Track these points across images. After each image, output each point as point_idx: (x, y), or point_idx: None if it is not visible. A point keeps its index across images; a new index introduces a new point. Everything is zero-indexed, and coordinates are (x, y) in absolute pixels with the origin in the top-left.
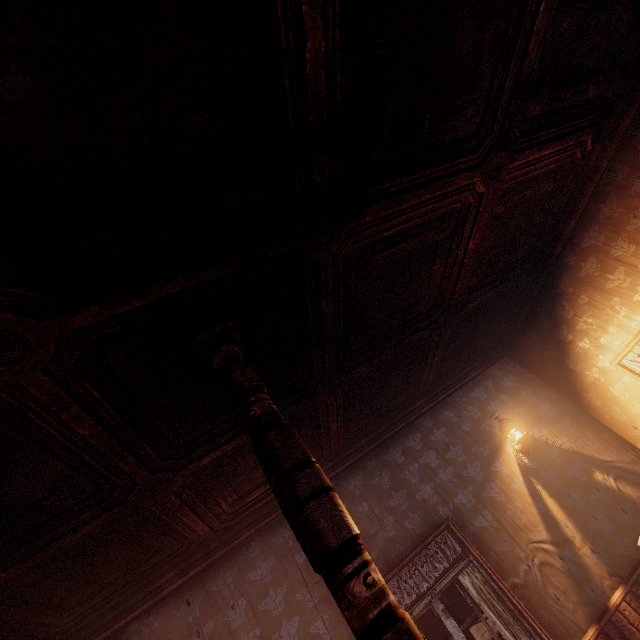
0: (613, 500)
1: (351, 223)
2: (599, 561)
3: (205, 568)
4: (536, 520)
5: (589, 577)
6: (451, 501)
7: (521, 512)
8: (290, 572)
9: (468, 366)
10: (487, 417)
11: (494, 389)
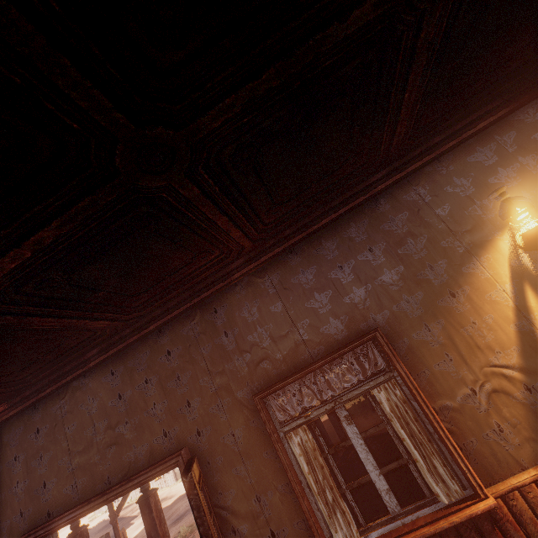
0: None
1: None
2: None
3: (122, 349)
4: (509, 341)
5: None
6: (388, 308)
7: (489, 329)
8: (195, 361)
9: (478, 109)
10: (484, 195)
11: (514, 147)
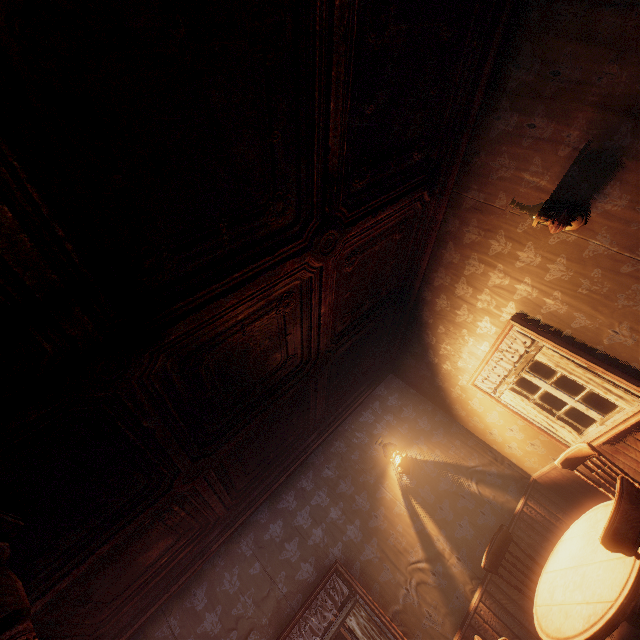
0: (475, 504)
1: (146, 353)
2: (463, 568)
3: None
4: (414, 540)
5: (455, 586)
6: (340, 540)
7: (402, 535)
8: None
9: (357, 390)
10: (374, 442)
11: (380, 410)
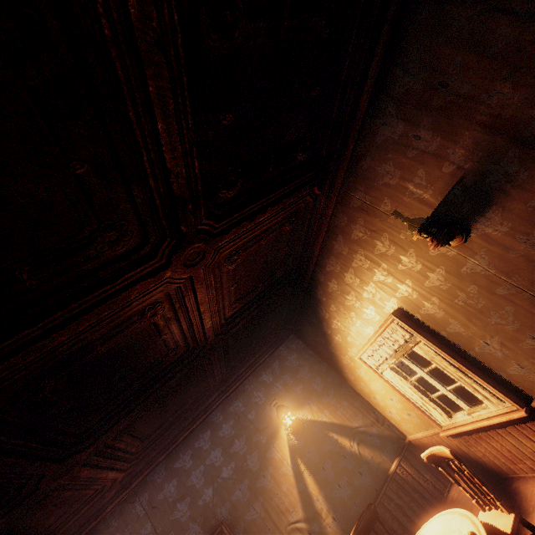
0: (354, 465)
1: None
2: (337, 527)
3: None
4: (296, 500)
5: None
6: (229, 499)
7: (285, 495)
8: None
9: (259, 351)
10: (270, 401)
11: (279, 370)
